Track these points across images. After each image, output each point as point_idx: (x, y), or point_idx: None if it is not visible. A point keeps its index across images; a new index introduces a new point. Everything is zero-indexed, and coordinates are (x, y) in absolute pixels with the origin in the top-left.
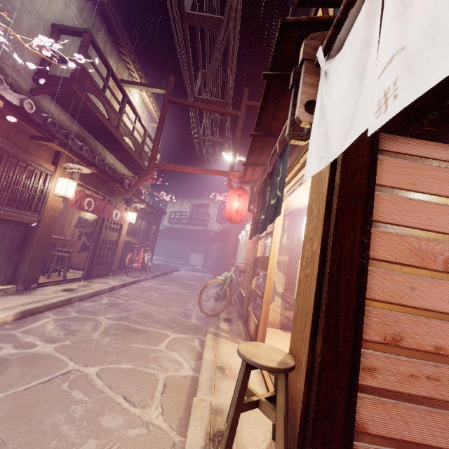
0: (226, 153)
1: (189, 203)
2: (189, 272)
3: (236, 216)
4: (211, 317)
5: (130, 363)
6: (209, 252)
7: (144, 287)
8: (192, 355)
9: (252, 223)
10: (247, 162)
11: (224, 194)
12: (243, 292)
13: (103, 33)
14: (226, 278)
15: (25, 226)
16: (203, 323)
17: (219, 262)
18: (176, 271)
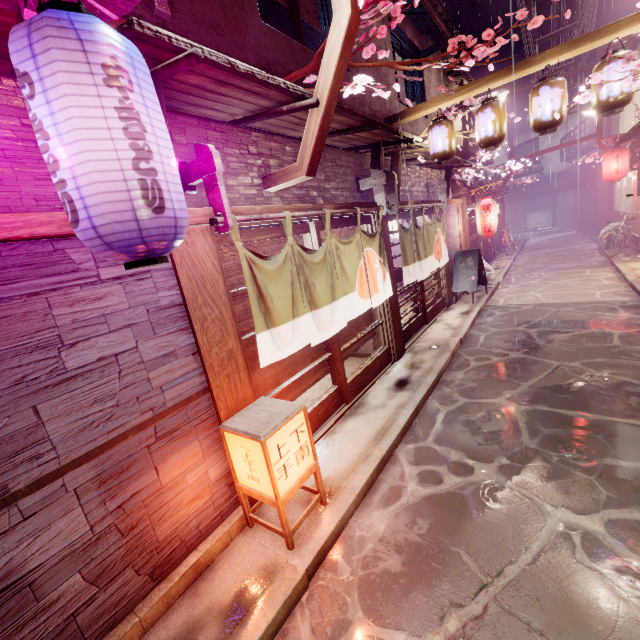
0: (587, 111)
1: (503, 150)
2: (541, 238)
3: (617, 176)
4: (610, 258)
5: (579, 278)
6: (558, 206)
7: (526, 259)
8: (609, 272)
9: (638, 183)
10: (623, 138)
11: (593, 155)
12: (637, 235)
13: (444, 79)
14: (619, 228)
15: (472, 241)
16: (604, 263)
17: (584, 214)
18: (527, 242)
